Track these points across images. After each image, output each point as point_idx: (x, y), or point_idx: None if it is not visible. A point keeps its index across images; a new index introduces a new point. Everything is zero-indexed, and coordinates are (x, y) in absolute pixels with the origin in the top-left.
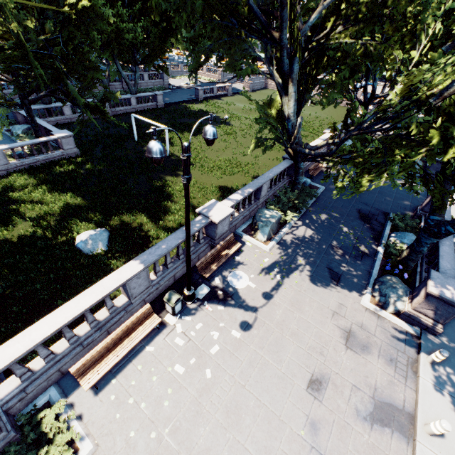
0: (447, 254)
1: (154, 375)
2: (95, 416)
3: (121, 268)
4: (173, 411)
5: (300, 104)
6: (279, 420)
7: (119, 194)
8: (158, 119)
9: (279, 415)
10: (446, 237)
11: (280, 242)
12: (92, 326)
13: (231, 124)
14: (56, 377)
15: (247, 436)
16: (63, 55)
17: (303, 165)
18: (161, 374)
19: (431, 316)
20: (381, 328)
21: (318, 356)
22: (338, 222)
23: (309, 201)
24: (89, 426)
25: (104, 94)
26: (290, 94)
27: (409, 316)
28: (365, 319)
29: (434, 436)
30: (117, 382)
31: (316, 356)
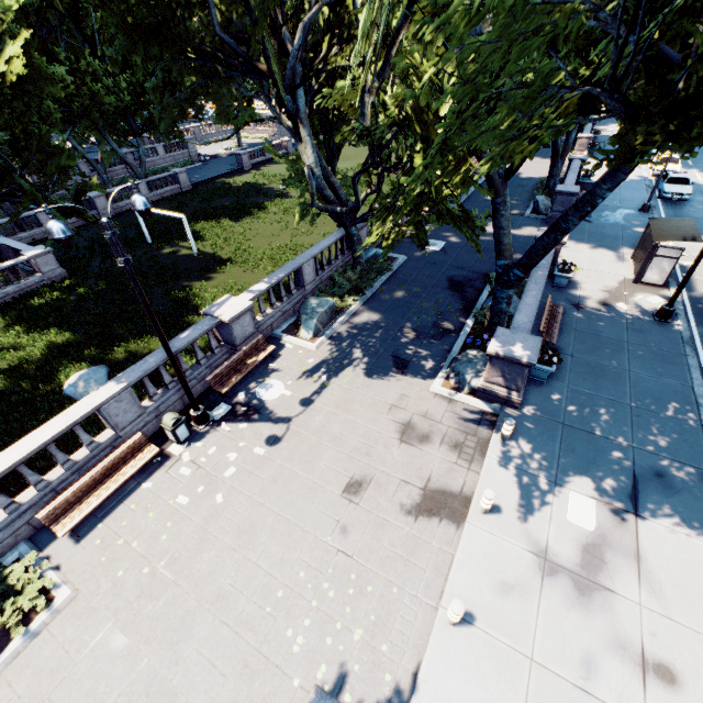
0: (528, 306)
1: (151, 512)
2: (76, 564)
3: (94, 392)
4: (172, 544)
5: (330, 149)
6: (302, 531)
7: (123, 318)
8: (184, 207)
9: (302, 526)
10: (519, 284)
11: (333, 336)
12: (66, 468)
13: (290, 195)
14: (27, 532)
15: (261, 552)
16: (10, 143)
17: (356, 230)
18: (160, 509)
19: (504, 384)
20: (451, 413)
21: (362, 457)
22: (418, 297)
23: (381, 278)
24: (69, 574)
25: (83, 186)
26: (304, 139)
27: (484, 391)
28: (431, 407)
29: (488, 514)
30: (104, 526)
31: (360, 458)
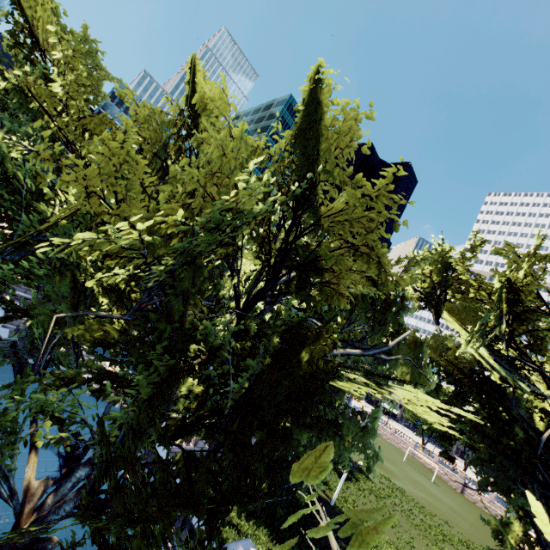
0: None
1: None
2: None
3: None
4: None
5: None
6: None
7: None
8: None
9: None
10: None
11: None
12: None
13: (369, 476)
14: None
15: None
16: None
17: None
18: None
19: None
20: None
21: None
22: None
23: None
24: None
25: None
26: None
27: None
28: None
29: None
30: None
31: None
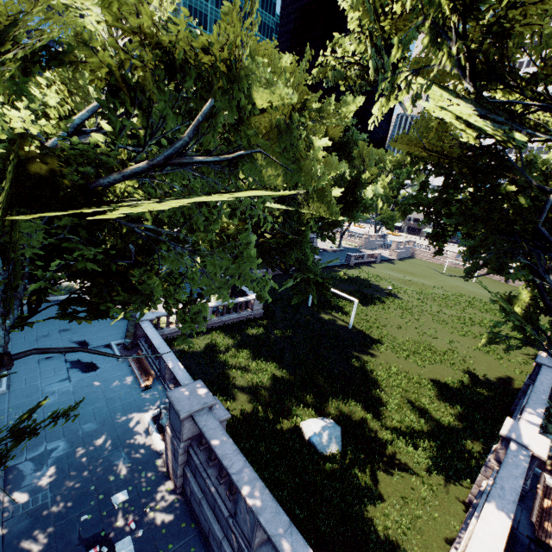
0: None
1: None
2: None
3: (483, 515)
4: None
5: None
6: None
7: (322, 372)
8: None
9: None
10: None
11: None
12: None
13: (398, 296)
14: None
15: None
16: None
17: None
18: None
19: None
20: None
21: None
22: None
23: None
24: None
25: None
26: None
27: None
28: None
29: None
30: None
31: None
